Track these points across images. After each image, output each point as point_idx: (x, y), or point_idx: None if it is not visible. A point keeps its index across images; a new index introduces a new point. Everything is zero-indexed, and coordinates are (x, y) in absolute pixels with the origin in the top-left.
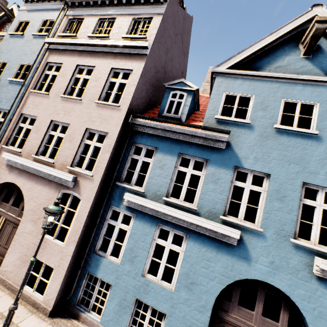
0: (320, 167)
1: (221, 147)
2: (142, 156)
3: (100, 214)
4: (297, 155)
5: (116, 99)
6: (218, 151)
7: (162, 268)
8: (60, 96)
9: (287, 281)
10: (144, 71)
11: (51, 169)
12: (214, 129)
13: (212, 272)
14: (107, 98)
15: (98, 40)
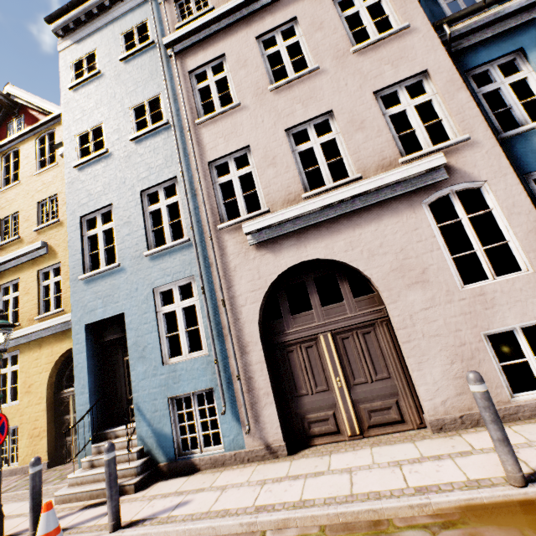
0: None
1: None
2: (500, 80)
3: (529, 193)
4: None
5: None
6: None
7: None
8: (269, 90)
9: None
10: None
11: (380, 176)
12: None
13: None
14: None
15: None
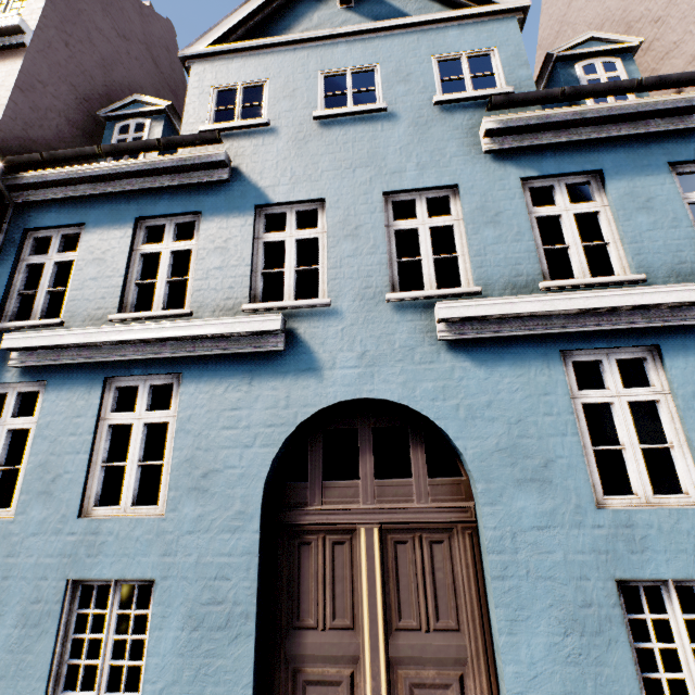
0: (405, 160)
1: (220, 179)
2: (53, 253)
3: None
4: (363, 152)
5: None
6: (218, 189)
7: (131, 476)
8: None
9: (398, 377)
10: (26, 79)
11: None
12: (187, 137)
13: (246, 428)
14: None
15: None
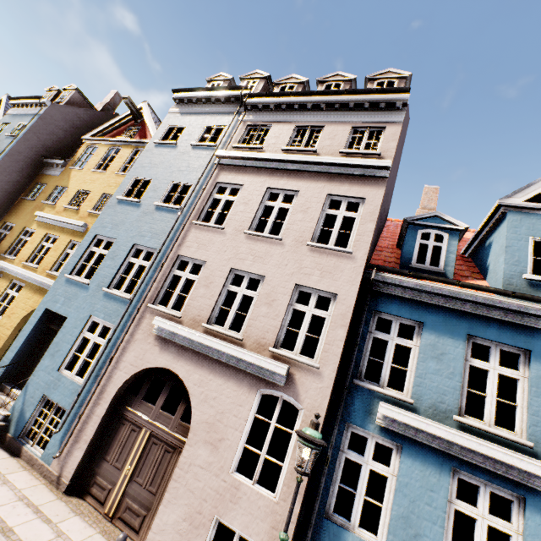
0: None
1: None
2: (393, 335)
3: (334, 440)
4: None
5: (273, 229)
6: None
7: None
8: (244, 233)
9: None
10: (383, 200)
11: (244, 351)
12: None
13: None
14: (264, 228)
15: (304, 156)
